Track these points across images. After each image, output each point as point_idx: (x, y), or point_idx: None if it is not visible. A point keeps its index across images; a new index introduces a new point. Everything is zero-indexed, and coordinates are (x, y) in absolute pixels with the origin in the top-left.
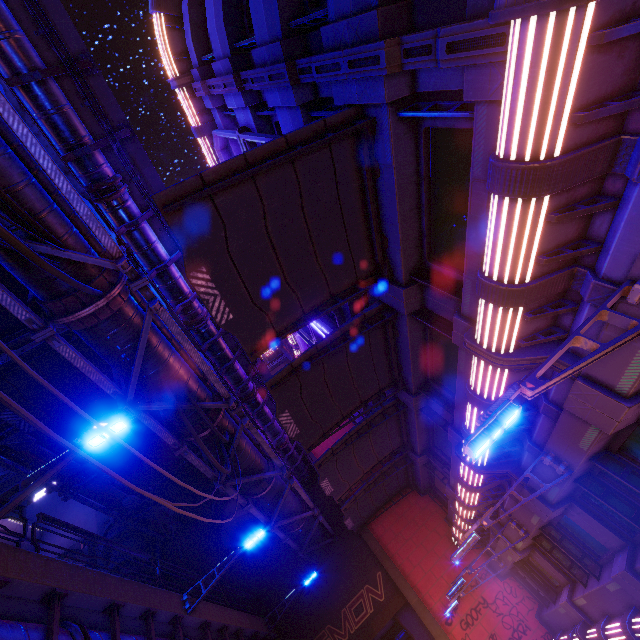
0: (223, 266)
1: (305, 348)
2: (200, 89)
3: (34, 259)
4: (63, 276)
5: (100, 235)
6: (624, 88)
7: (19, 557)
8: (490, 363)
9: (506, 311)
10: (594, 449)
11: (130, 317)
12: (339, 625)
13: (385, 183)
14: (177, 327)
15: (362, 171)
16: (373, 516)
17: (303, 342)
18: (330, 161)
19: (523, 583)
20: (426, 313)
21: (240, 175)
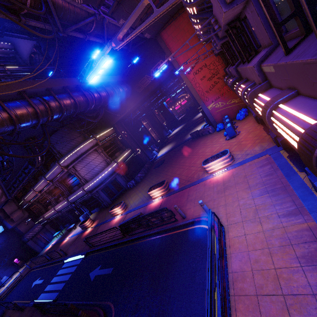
0: None
1: None
2: None
3: None
4: None
5: None
6: None
7: None
8: None
9: None
10: (226, 22)
11: None
12: (150, 75)
13: None
14: None
15: None
16: (163, 28)
17: None
18: None
19: (221, 59)
20: None
21: None
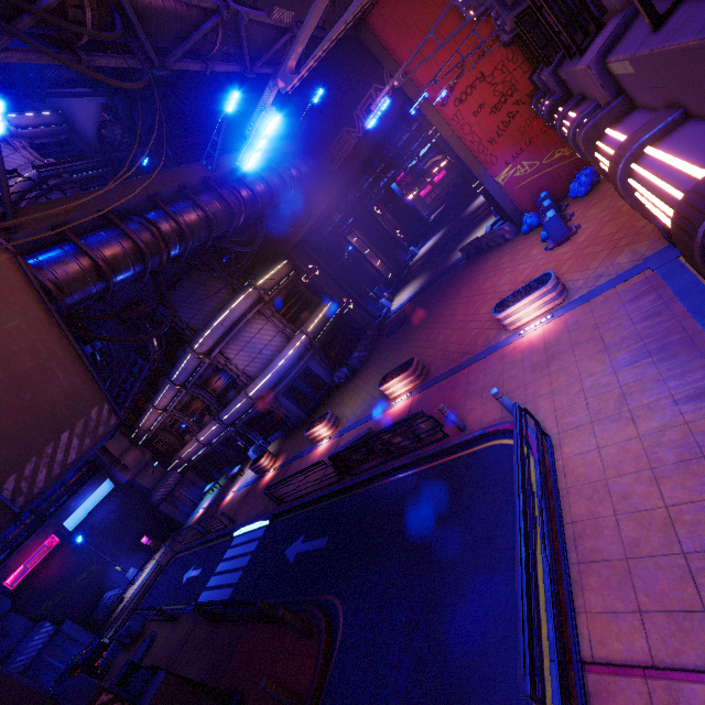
0: None
1: None
2: None
3: None
4: None
5: None
6: None
7: (56, 206)
8: None
9: None
10: None
11: None
12: (354, 126)
13: None
14: None
15: None
16: (370, 5)
17: None
18: None
19: (521, 52)
20: None
21: None
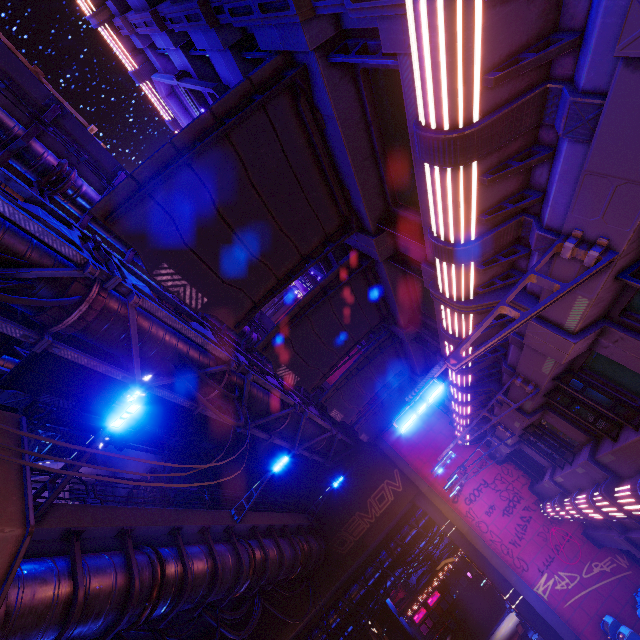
0: (183, 257)
1: (304, 288)
2: (123, 27)
3: (1, 299)
4: (35, 302)
5: (59, 247)
6: (543, 32)
7: (88, 511)
8: (454, 310)
9: (459, 266)
10: (555, 373)
11: (116, 312)
12: (366, 511)
13: (332, 135)
14: (162, 312)
15: (306, 125)
16: (386, 428)
17: (301, 283)
18: (268, 123)
19: (517, 466)
20: (401, 256)
21: (172, 168)
